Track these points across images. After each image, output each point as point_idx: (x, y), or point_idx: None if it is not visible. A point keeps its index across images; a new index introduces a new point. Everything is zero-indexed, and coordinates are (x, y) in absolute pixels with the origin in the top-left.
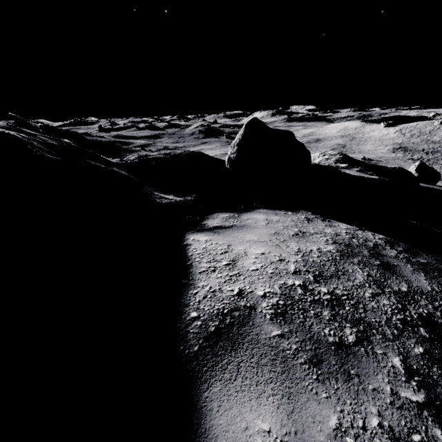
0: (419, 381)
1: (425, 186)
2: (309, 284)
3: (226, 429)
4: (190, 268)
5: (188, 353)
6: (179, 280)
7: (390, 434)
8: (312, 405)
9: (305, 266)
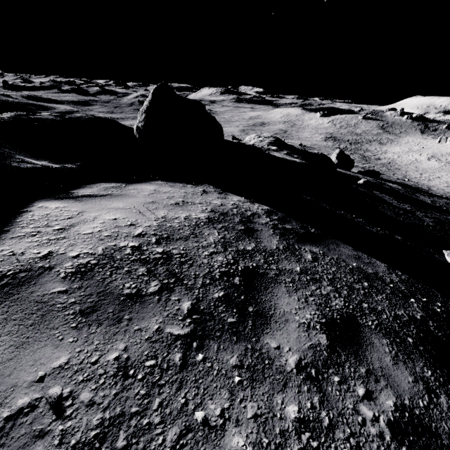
0: (196, 318)
1: (341, 171)
2: (145, 246)
3: None
4: (3, 233)
5: None
6: None
7: (122, 364)
8: (46, 350)
9: (156, 230)
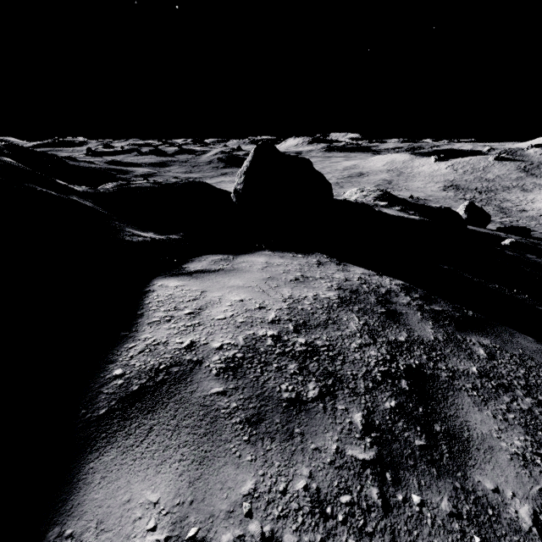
0: (376, 437)
1: (473, 229)
2: (284, 335)
3: (101, 505)
4: (139, 318)
5: (90, 417)
6: (118, 333)
7: (314, 497)
8: (228, 469)
9: (289, 315)
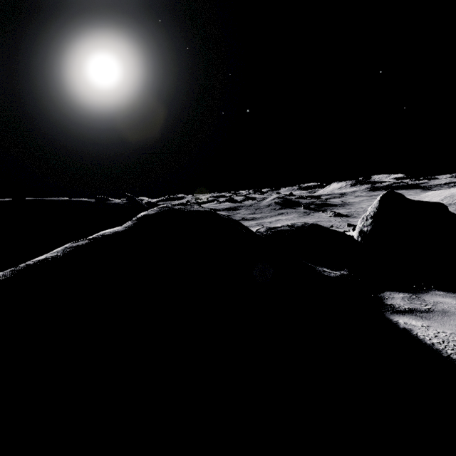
0: None
1: None
2: None
3: None
4: (455, 362)
5: None
6: None
7: None
8: None
9: None
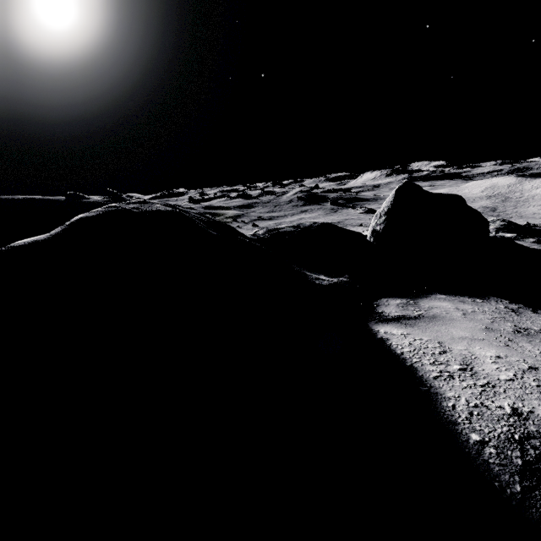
0: None
1: None
2: None
3: None
4: (415, 370)
5: (513, 493)
6: (416, 387)
7: None
8: None
9: None
